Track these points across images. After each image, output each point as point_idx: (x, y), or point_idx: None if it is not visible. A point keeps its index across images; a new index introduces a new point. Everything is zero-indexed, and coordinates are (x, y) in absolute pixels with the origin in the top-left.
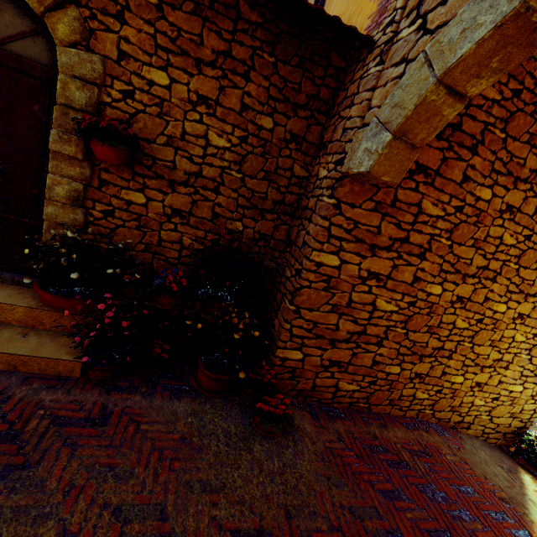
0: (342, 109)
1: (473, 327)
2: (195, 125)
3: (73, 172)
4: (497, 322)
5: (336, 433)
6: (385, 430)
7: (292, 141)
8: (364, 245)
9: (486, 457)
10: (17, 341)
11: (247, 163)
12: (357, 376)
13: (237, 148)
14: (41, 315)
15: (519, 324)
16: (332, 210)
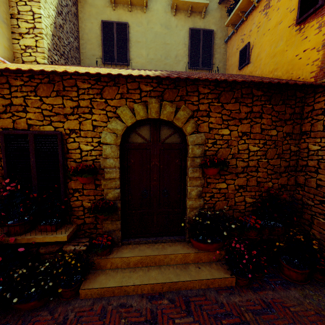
0: (314, 115)
1: None
2: (242, 145)
3: (197, 183)
4: None
5: None
6: None
7: (287, 136)
8: None
9: None
10: (200, 272)
11: (268, 153)
12: None
13: (262, 149)
14: (200, 255)
15: None
16: None
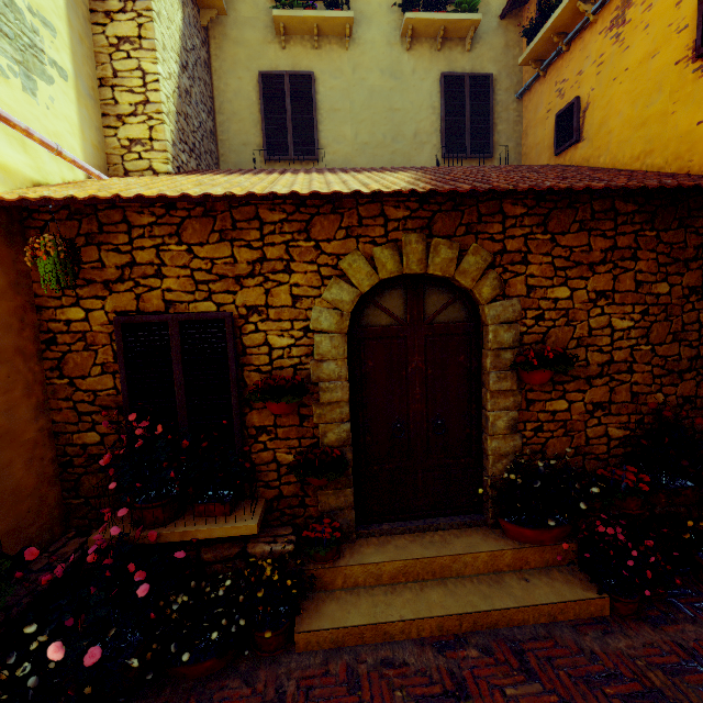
0: None
1: None
2: (598, 319)
3: (507, 403)
4: None
5: None
6: None
7: (691, 294)
8: None
9: None
10: (531, 588)
11: (652, 332)
12: None
13: (640, 323)
14: (525, 553)
15: None
16: None
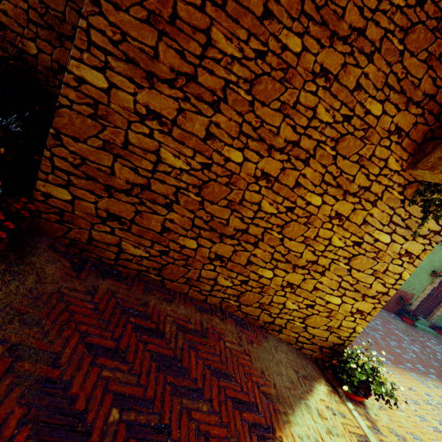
0: None
1: (283, 215)
2: None
3: None
4: (311, 217)
5: (91, 286)
6: (167, 303)
7: None
8: (138, 69)
9: (283, 359)
10: None
11: None
12: (145, 240)
13: None
14: None
15: (337, 225)
16: (89, 5)
